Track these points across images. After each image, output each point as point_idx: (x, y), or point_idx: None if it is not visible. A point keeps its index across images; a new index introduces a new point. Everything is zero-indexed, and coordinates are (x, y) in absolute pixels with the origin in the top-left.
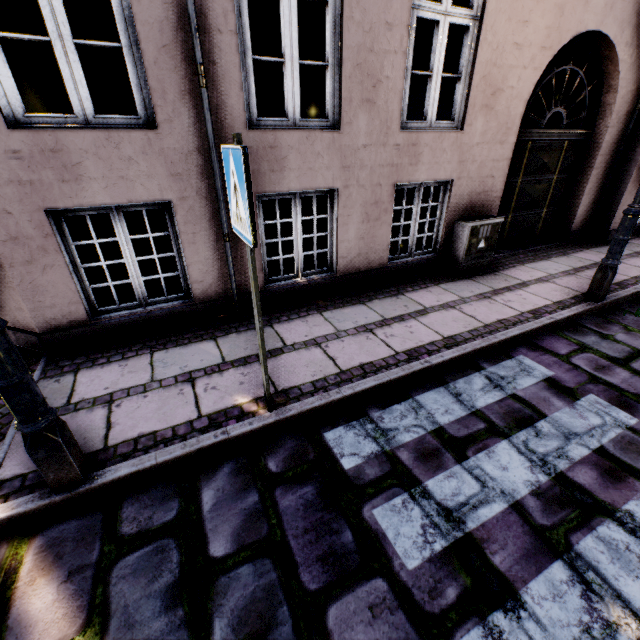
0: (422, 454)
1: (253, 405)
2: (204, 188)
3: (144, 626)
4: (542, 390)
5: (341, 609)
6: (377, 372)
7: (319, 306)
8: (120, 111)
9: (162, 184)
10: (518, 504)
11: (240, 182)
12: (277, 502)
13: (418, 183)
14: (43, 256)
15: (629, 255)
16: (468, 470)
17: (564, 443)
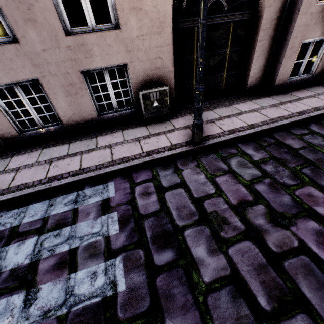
0: None
1: None
2: None
3: None
4: (94, 206)
5: None
6: (22, 190)
7: (47, 145)
8: None
9: None
10: None
11: None
12: None
13: (102, 68)
14: None
15: (272, 105)
16: (1, 252)
17: (62, 242)
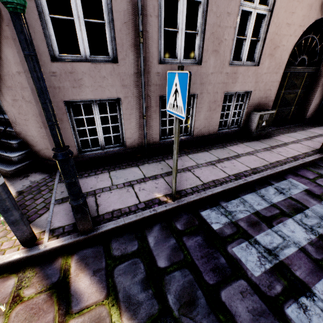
0: (251, 223)
1: (164, 198)
2: (136, 92)
3: (135, 297)
4: (304, 195)
5: (227, 293)
6: (221, 184)
7: (185, 152)
8: (75, 54)
9: (117, 90)
10: (303, 248)
11: (182, 88)
12: (185, 243)
13: (234, 92)
14: (61, 123)
15: None
16: (275, 232)
17: (320, 221)
